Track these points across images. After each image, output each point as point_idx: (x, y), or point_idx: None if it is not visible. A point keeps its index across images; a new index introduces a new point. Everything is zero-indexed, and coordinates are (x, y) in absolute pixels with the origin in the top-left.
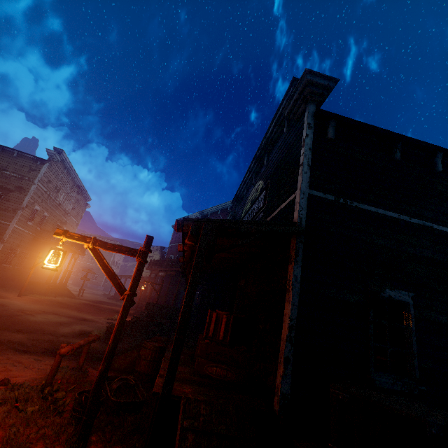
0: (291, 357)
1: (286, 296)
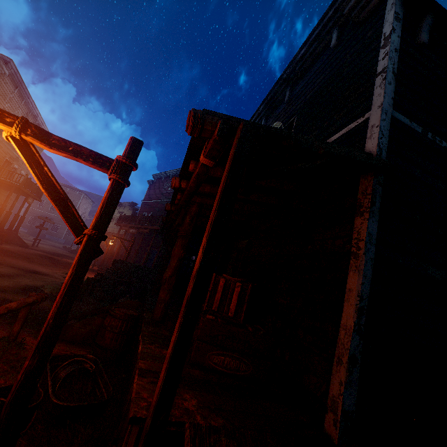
0: (359, 356)
1: (351, 263)
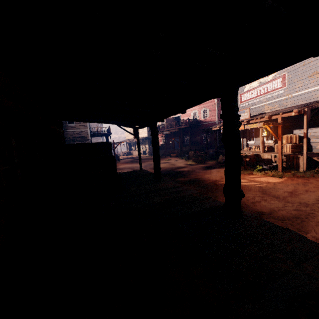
0: None
1: None
